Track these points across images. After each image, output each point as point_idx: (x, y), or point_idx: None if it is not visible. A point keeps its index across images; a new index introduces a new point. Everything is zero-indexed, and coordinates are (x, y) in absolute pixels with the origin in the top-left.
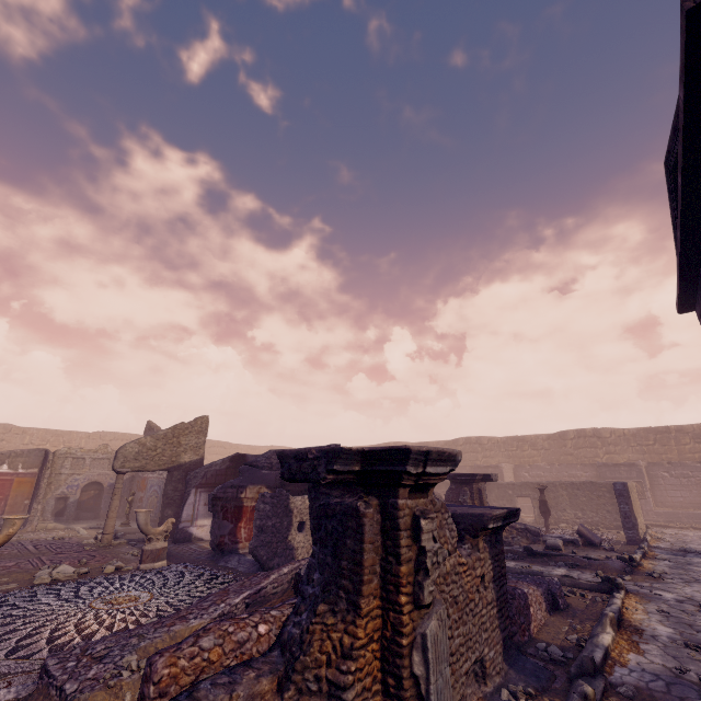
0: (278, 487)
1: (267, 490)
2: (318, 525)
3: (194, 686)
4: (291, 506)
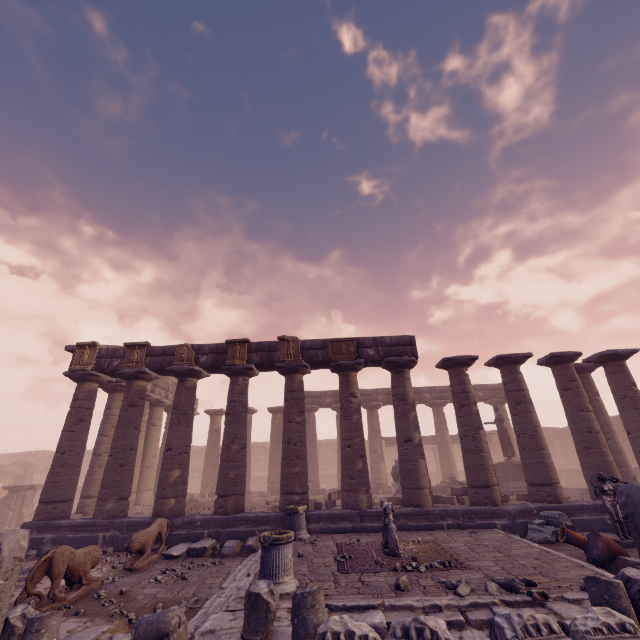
0: None
1: None
2: None
3: None
4: None
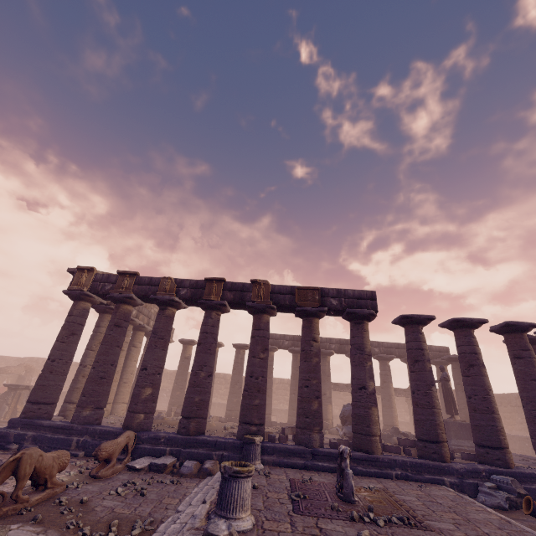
0: None
1: None
2: None
3: None
4: None
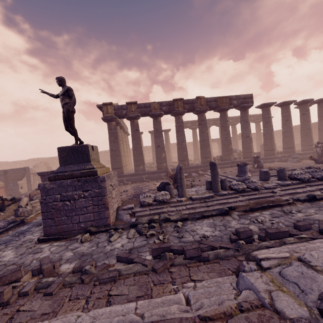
0: (5, 181)
1: (2, 182)
2: (44, 180)
3: (35, 195)
4: (18, 183)
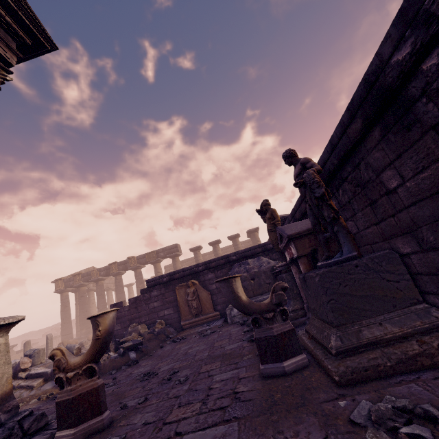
0: None
1: None
2: None
3: None
4: None
